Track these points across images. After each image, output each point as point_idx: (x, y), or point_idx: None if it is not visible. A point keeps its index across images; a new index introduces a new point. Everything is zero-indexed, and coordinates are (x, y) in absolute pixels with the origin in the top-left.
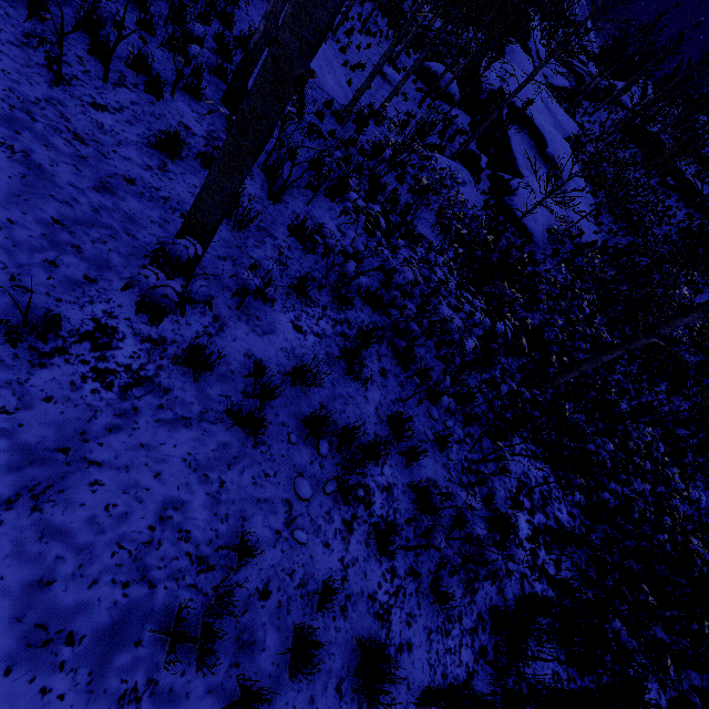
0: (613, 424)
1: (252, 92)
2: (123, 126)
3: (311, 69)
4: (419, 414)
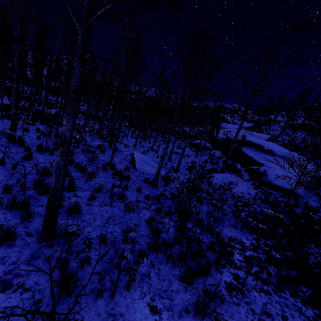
0: None
1: None
2: None
3: None
4: None
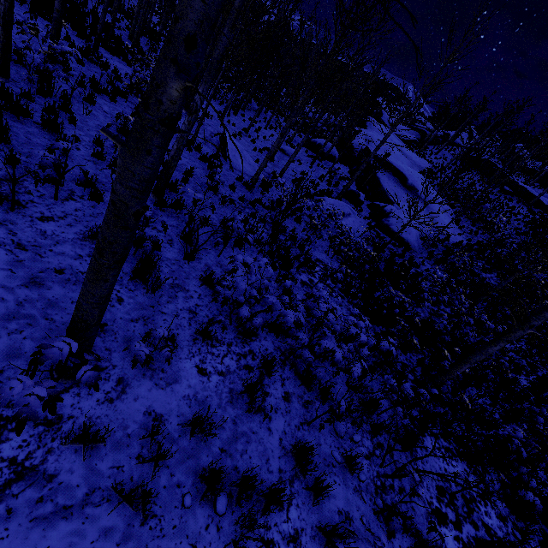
0: (518, 402)
1: (102, 225)
2: (64, 229)
3: (146, 205)
4: (325, 434)
